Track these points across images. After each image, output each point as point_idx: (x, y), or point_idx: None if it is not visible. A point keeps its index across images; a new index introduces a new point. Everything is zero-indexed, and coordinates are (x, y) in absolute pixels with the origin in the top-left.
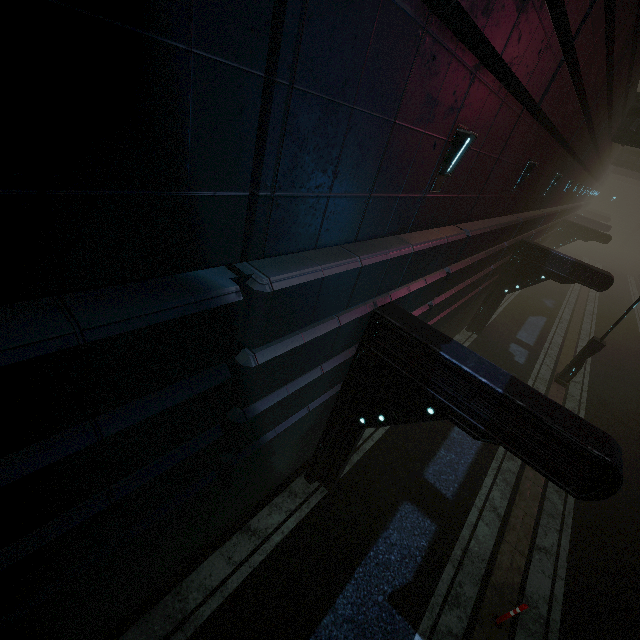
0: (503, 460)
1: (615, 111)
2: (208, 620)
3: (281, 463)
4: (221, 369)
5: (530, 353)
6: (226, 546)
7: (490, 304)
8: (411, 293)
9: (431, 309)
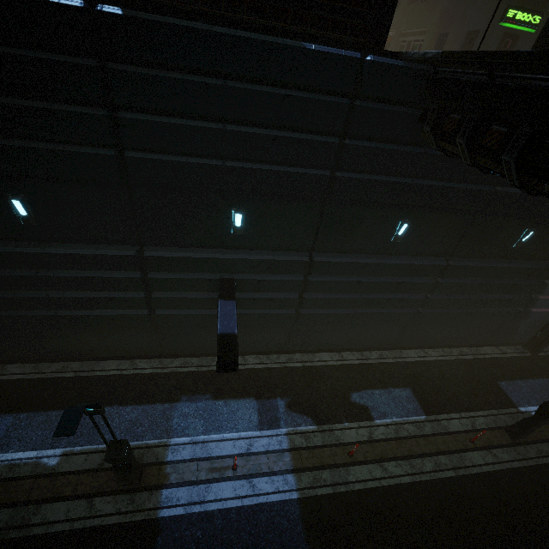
0: None
1: None
2: (487, 358)
3: (519, 331)
4: (543, 281)
5: None
6: (490, 347)
7: None
8: None
9: None
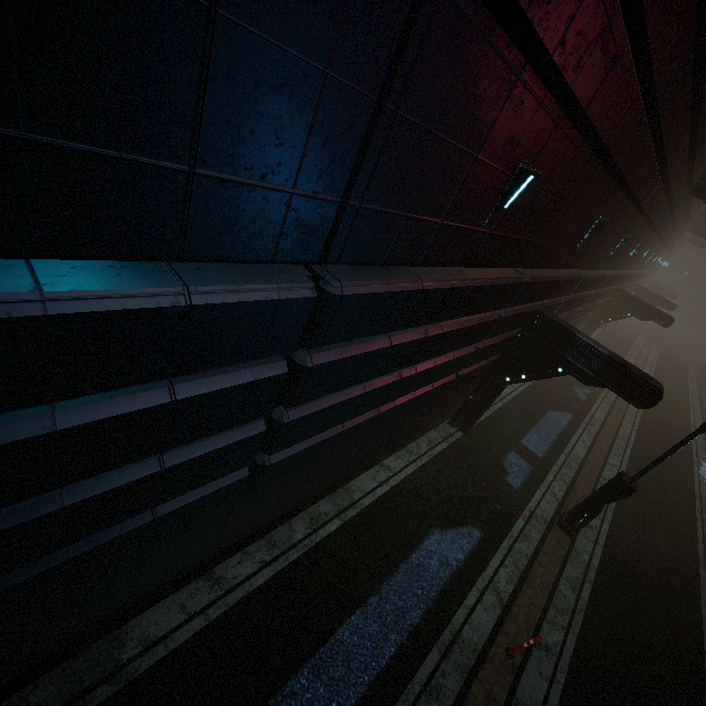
0: (418, 700)
1: (701, 141)
2: None
3: None
4: None
5: (534, 470)
6: None
7: (484, 394)
8: (73, 429)
9: (282, 428)
